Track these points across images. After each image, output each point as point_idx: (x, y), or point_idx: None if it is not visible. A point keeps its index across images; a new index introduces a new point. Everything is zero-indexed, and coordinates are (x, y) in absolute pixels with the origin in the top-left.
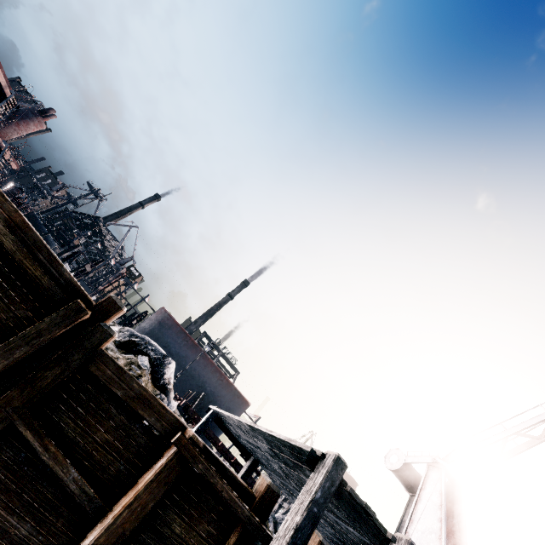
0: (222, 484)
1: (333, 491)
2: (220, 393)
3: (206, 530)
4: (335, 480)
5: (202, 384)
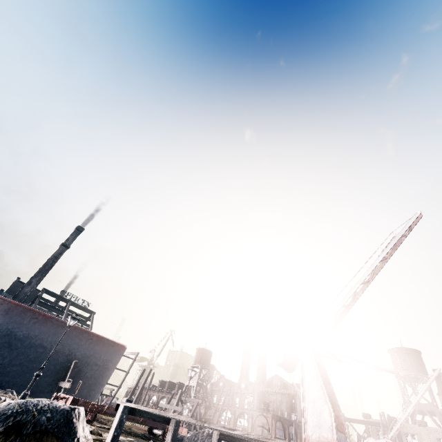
0: None
1: None
2: (92, 352)
3: None
4: None
5: (69, 352)
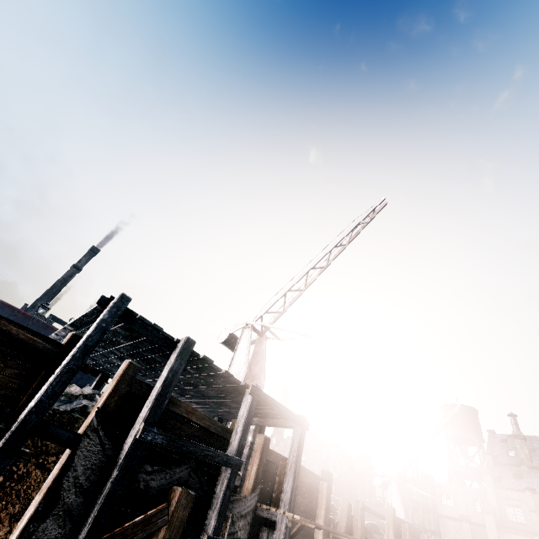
0: (17, 330)
1: (120, 314)
2: None
3: (15, 373)
4: (121, 308)
5: None
